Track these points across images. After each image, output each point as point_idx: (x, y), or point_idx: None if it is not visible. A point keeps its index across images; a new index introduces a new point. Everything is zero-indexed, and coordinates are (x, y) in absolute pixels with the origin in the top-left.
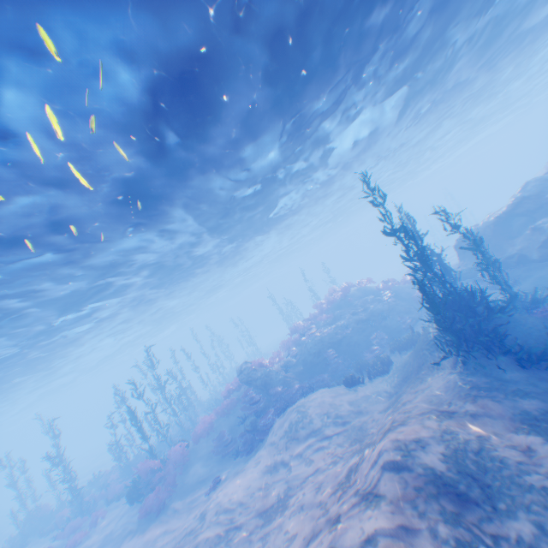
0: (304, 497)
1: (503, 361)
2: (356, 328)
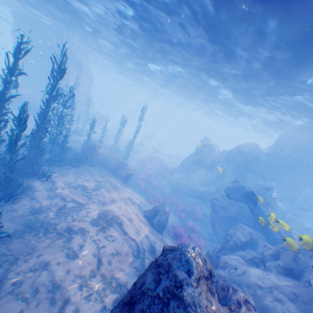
0: None
1: None
2: None
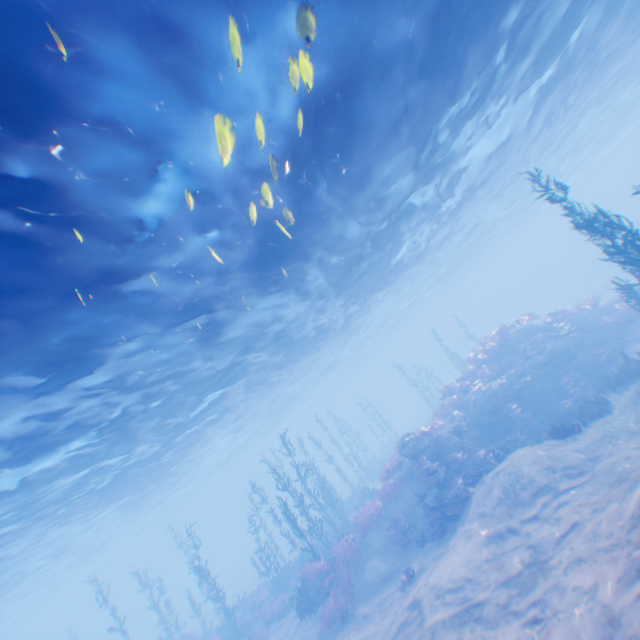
0: (575, 550)
1: None
2: (536, 374)
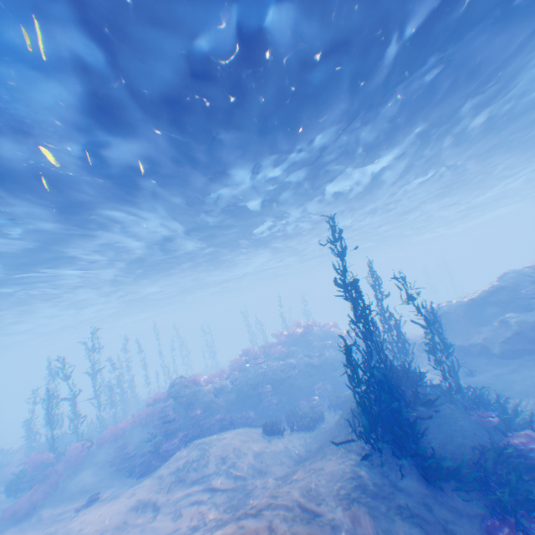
0: None
1: (409, 465)
2: (304, 371)
